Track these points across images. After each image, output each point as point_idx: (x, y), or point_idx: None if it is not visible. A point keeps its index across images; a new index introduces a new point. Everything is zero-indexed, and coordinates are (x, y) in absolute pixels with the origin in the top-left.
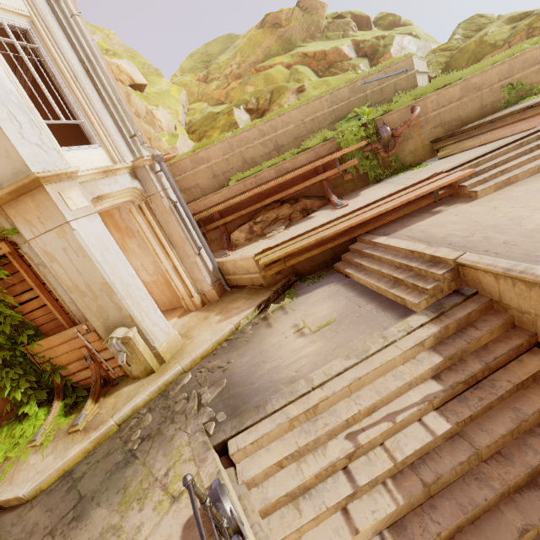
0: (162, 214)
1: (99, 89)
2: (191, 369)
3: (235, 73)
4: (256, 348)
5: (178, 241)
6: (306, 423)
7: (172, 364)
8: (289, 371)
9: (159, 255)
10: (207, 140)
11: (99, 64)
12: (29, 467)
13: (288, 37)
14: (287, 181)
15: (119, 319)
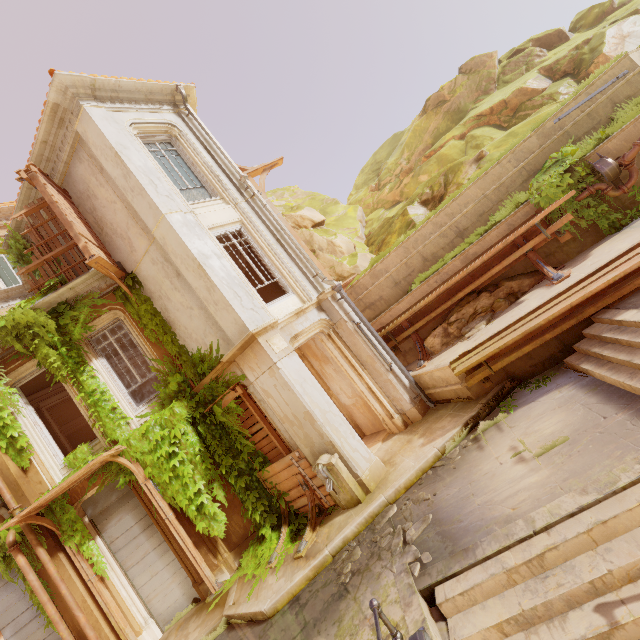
0: (348, 337)
1: (286, 249)
2: (397, 501)
3: (405, 170)
4: (465, 477)
5: (367, 361)
6: (532, 579)
7: (376, 494)
8: (504, 508)
9: (352, 377)
10: (382, 252)
11: (284, 231)
12: (268, 586)
13: (455, 108)
14: (478, 267)
15: (322, 445)
